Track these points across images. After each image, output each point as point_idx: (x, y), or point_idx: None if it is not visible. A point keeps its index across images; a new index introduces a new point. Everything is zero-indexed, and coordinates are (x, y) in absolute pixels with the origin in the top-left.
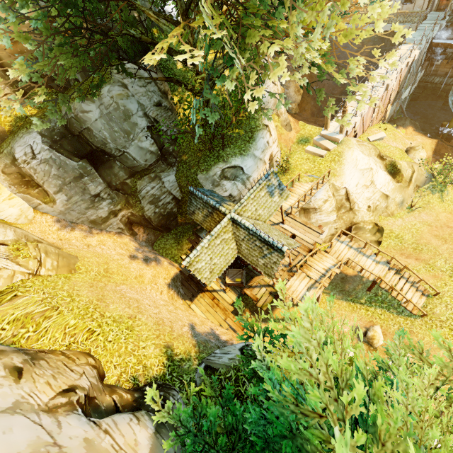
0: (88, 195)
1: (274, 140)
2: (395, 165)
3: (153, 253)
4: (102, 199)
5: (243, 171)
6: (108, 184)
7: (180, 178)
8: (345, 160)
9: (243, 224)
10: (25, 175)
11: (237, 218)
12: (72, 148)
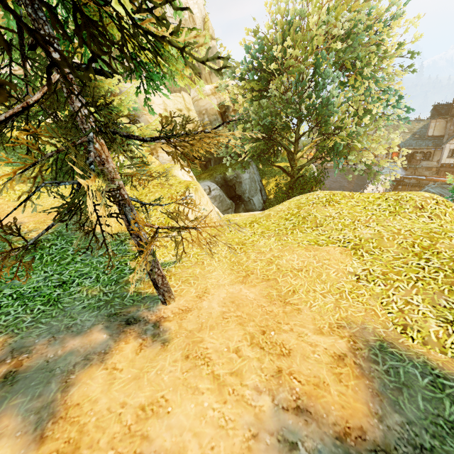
0: None
1: None
2: None
3: None
4: None
5: None
6: None
7: None
8: None
9: None
10: None
11: None
12: (225, 192)
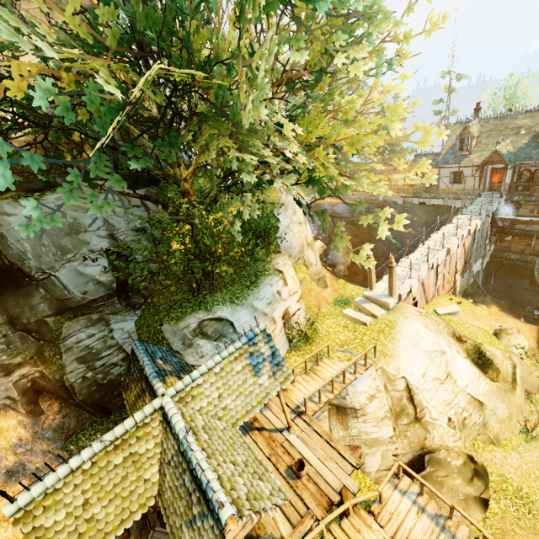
0: None
1: (293, 292)
2: (481, 351)
3: (51, 457)
4: None
5: (234, 328)
6: (11, 319)
7: (140, 326)
8: (400, 333)
9: (173, 425)
10: None
11: (168, 409)
12: None
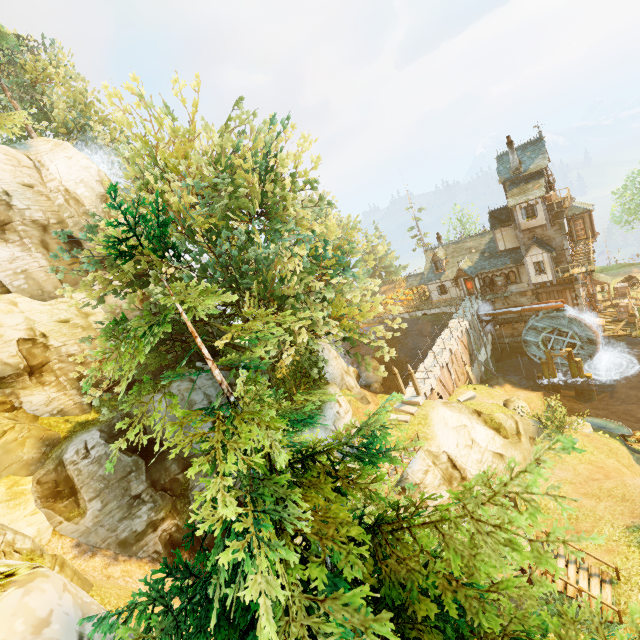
0: (128, 497)
1: (347, 411)
2: (491, 418)
3: None
4: (144, 502)
5: None
6: (156, 481)
7: None
8: (432, 420)
9: None
10: (62, 482)
11: None
12: (128, 441)
